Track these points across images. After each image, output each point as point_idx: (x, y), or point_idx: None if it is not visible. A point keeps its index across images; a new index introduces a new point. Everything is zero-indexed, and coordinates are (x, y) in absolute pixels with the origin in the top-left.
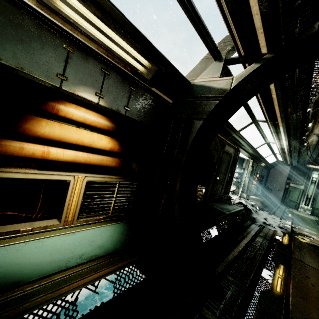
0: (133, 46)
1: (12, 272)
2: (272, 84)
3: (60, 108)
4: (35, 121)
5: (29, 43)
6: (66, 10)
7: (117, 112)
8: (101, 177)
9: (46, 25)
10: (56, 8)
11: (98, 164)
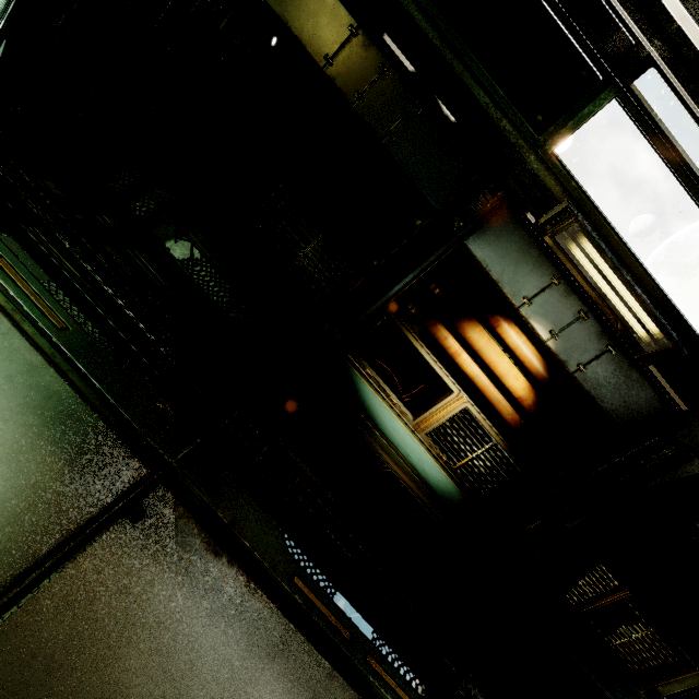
0: (642, 305)
1: (373, 412)
2: None
3: (501, 325)
4: (473, 324)
5: (521, 266)
6: (576, 253)
7: (563, 363)
8: (482, 417)
9: (548, 257)
10: (568, 248)
11: (491, 401)
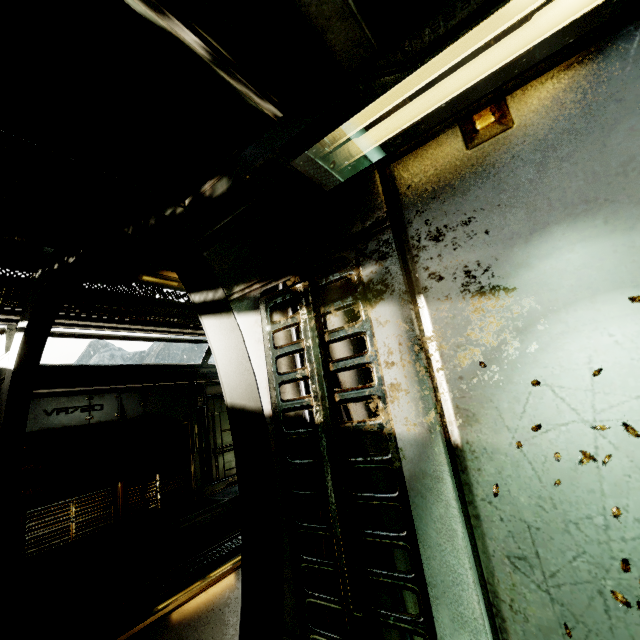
0: None
1: None
2: (109, 324)
3: None
4: None
5: None
6: None
7: None
8: None
9: None
10: None
11: None
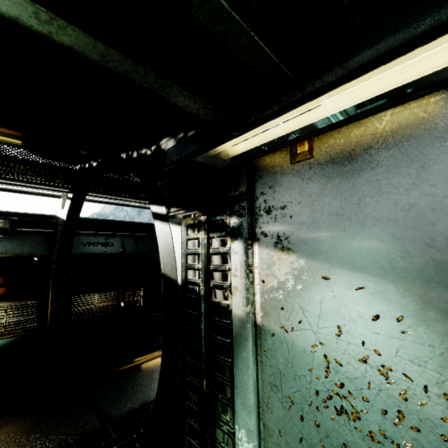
0: None
1: None
2: (117, 197)
3: None
4: None
5: None
6: None
7: None
8: None
9: None
10: None
11: None
